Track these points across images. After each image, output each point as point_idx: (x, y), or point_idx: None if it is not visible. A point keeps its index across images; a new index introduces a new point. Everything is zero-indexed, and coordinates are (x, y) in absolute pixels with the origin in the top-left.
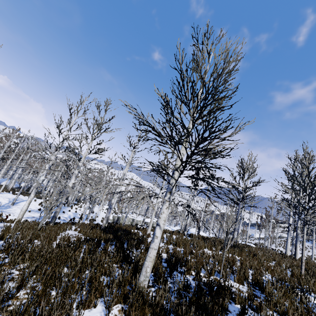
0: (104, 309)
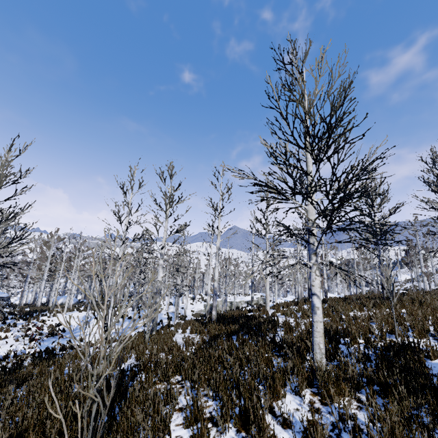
0: (295, 397)
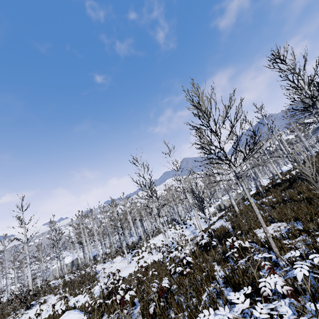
0: None
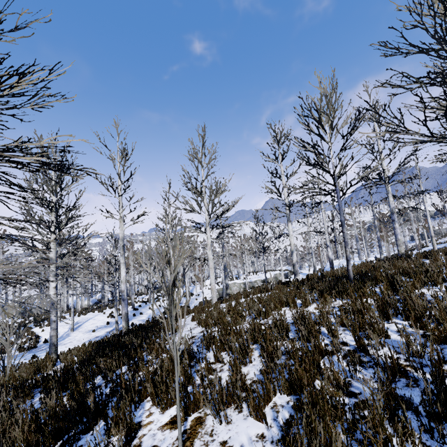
0: None
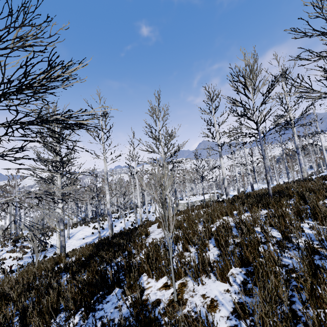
0: None
